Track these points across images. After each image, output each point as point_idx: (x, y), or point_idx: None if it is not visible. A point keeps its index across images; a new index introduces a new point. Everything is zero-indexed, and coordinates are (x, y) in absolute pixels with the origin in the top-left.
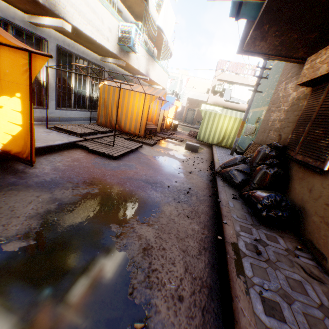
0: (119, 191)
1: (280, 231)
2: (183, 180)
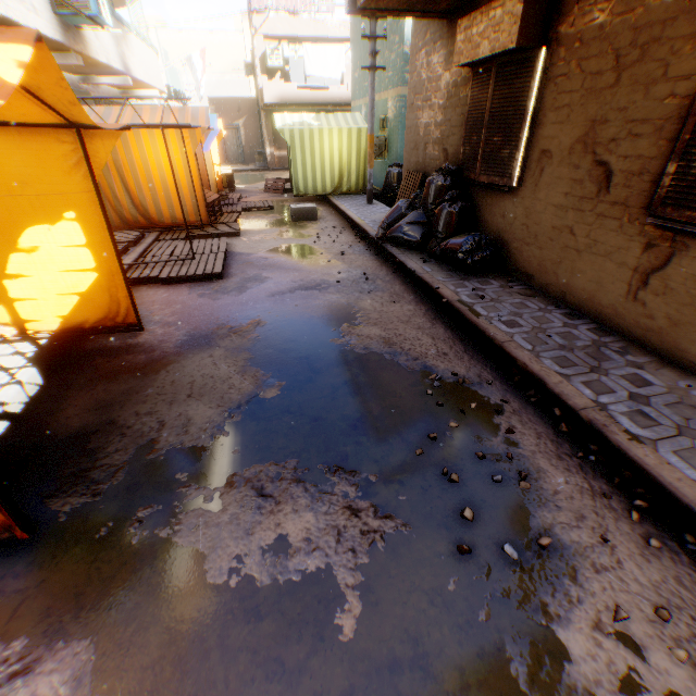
0: (290, 312)
1: (488, 274)
2: (344, 267)
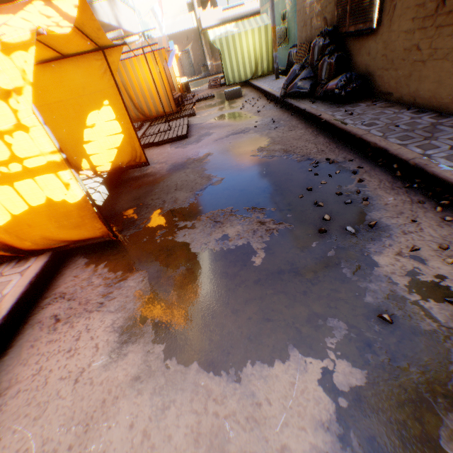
0: (226, 146)
1: (358, 101)
2: (259, 119)
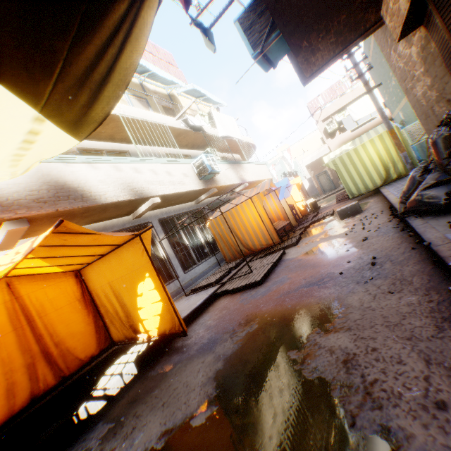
0: (280, 313)
1: None
2: (357, 254)
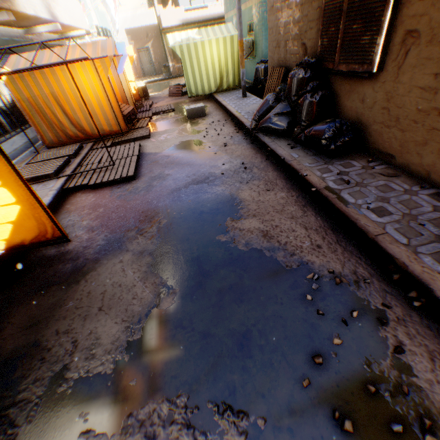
0: (184, 208)
1: (349, 155)
2: (227, 158)
